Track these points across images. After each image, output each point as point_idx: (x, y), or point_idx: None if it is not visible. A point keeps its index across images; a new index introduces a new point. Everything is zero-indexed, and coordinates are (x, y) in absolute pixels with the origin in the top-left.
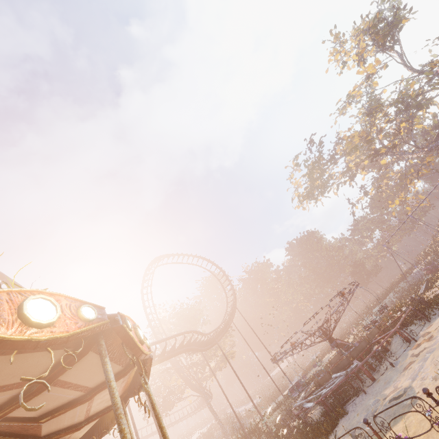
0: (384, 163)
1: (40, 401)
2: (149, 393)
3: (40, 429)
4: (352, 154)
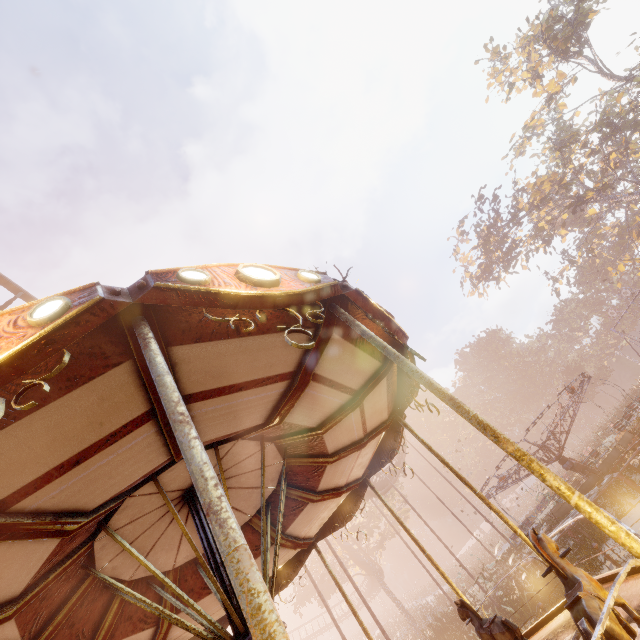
0: (593, 213)
1: (343, 427)
2: (421, 438)
3: (320, 479)
4: (542, 208)
